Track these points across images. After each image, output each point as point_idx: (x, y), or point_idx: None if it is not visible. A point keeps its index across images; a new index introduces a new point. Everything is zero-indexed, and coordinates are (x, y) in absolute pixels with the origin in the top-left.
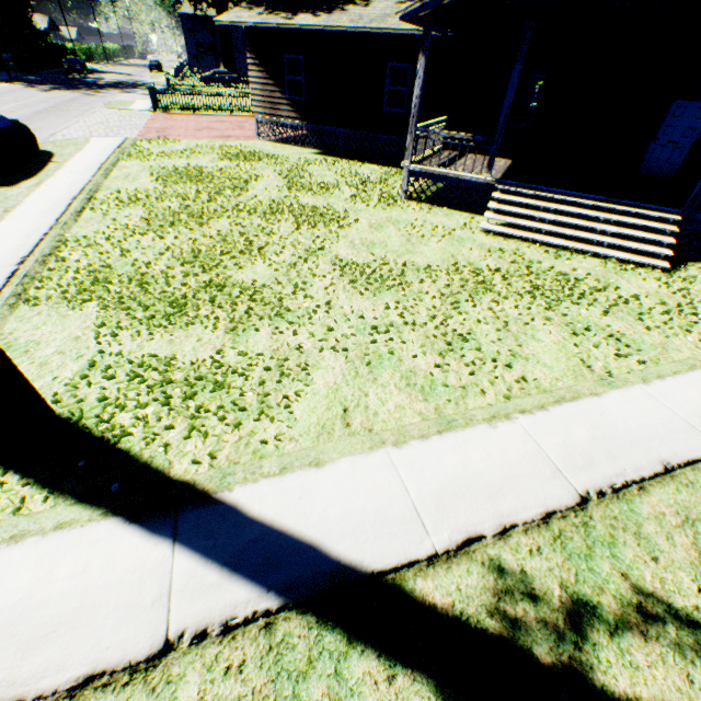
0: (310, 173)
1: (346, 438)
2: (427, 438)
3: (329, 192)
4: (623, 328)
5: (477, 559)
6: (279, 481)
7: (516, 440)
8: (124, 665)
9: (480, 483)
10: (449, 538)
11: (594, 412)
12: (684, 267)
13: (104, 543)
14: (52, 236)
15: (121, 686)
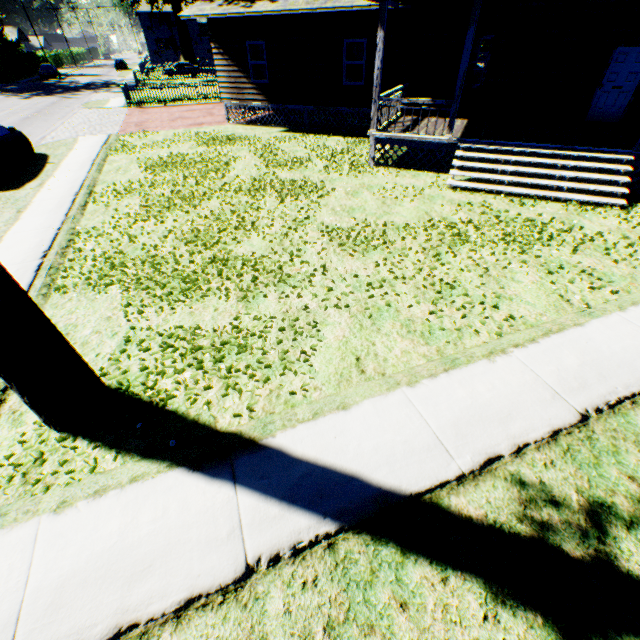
0: (282, 150)
1: (363, 383)
2: (436, 377)
3: (303, 166)
4: (593, 263)
5: (499, 475)
6: (314, 425)
7: (515, 371)
8: (215, 588)
9: (490, 411)
10: (472, 460)
11: (580, 340)
12: (639, 203)
13: (175, 490)
14: (65, 230)
15: (217, 605)
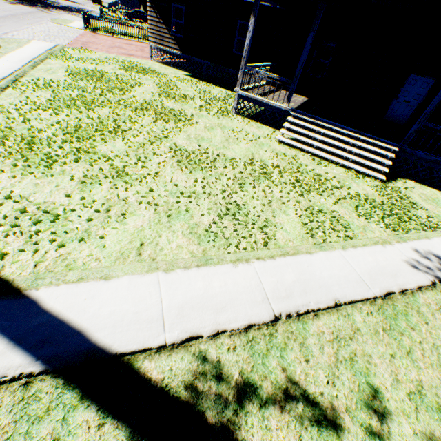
0: (178, 87)
1: (135, 263)
2: (189, 269)
3: (185, 101)
4: (344, 213)
5: (191, 350)
6: (75, 286)
7: (247, 276)
8: None
9: (212, 301)
10: (178, 335)
11: (304, 264)
12: (395, 181)
13: None
14: None
15: None
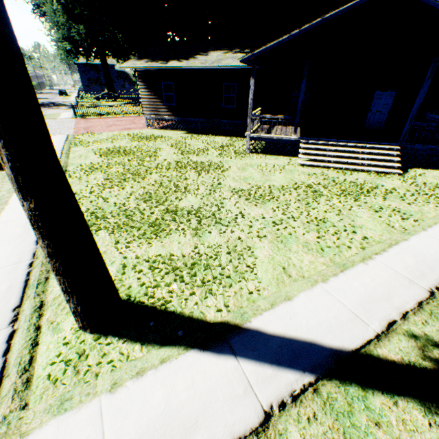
0: (189, 144)
1: (293, 283)
2: (337, 275)
3: (205, 153)
4: (397, 205)
5: (399, 332)
6: (273, 312)
7: (381, 269)
8: (249, 431)
9: (377, 294)
10: (379, 324)
11: (409, 248)
12: (407, 172)
13: (195, 365)
14: None
15: None
